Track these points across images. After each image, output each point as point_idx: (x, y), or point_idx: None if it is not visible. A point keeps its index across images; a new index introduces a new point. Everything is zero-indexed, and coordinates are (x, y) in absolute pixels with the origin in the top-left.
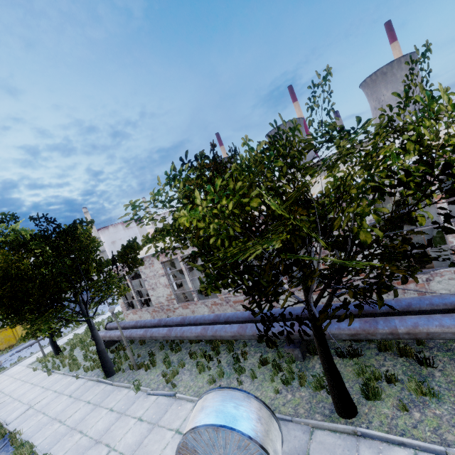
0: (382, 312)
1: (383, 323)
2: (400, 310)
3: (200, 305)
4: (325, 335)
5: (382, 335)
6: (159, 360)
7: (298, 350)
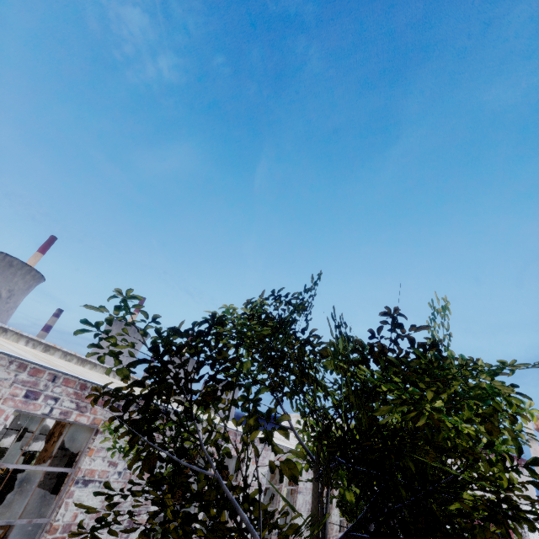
0: None
1: None
2: None
3: None
4: None
5: None
6: None
7: None
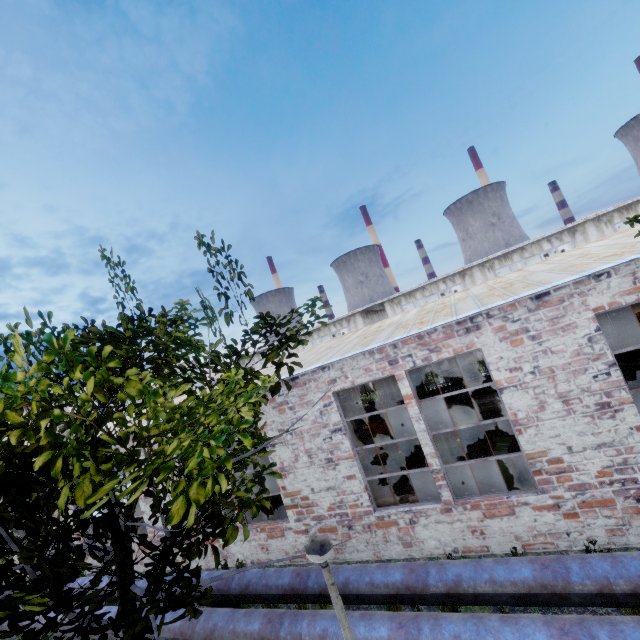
0: (313, 593)
1: (288, 625)
2: None
3: None
4: None
5: None
6: None
7: None
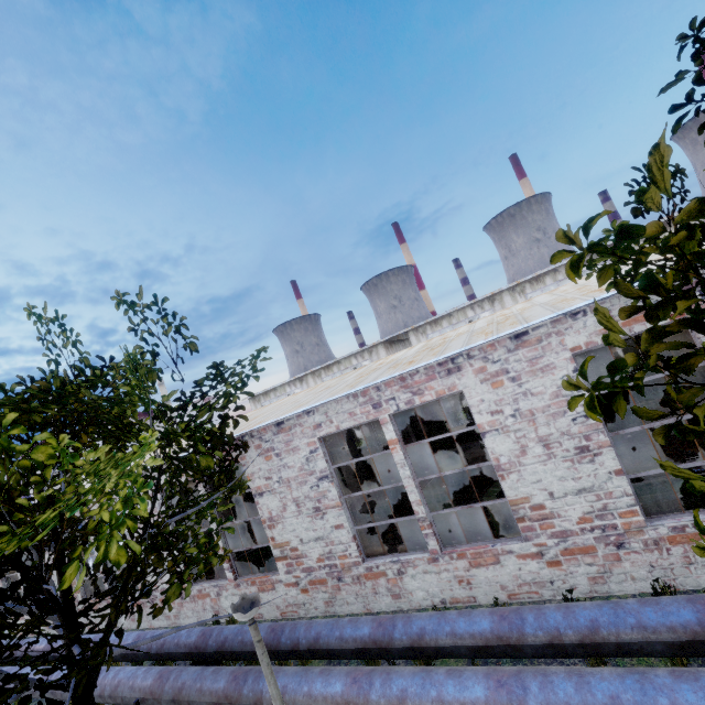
0: (286, 649)
1: (252, 682)
2: (307, 647)
3: None
4: (184, 704)
5: None
6: None
7: None
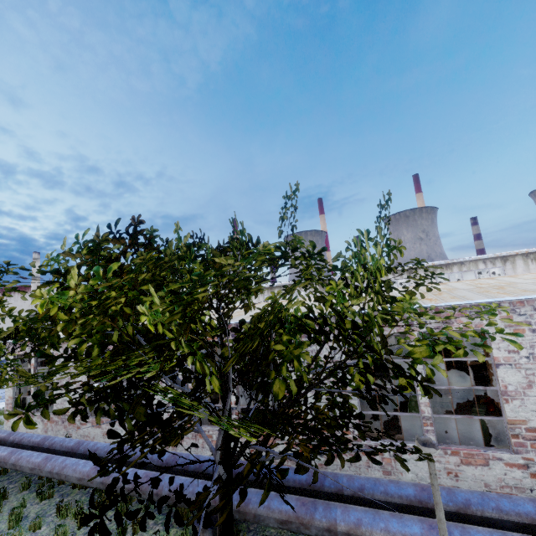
0: (329, 492)
1: (323, 510)
2: (351, 493)
3: (118, 426)
4: (250, 515)
5: (318, 531)
6: (8, 510)
7: (211, 531)
